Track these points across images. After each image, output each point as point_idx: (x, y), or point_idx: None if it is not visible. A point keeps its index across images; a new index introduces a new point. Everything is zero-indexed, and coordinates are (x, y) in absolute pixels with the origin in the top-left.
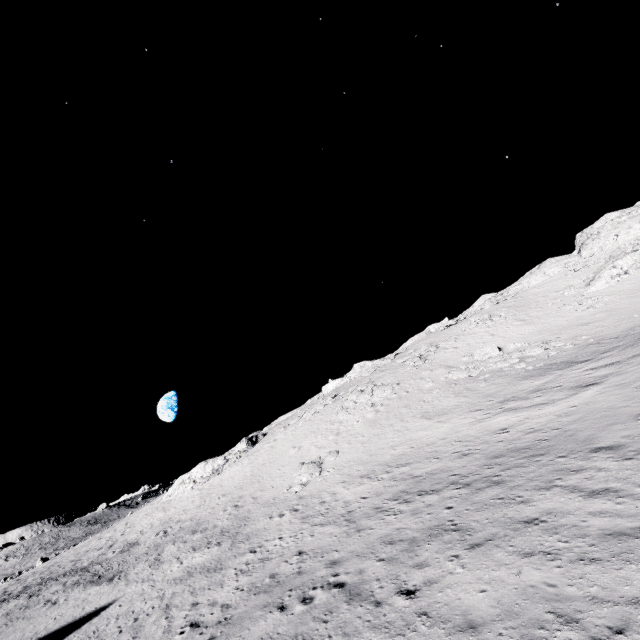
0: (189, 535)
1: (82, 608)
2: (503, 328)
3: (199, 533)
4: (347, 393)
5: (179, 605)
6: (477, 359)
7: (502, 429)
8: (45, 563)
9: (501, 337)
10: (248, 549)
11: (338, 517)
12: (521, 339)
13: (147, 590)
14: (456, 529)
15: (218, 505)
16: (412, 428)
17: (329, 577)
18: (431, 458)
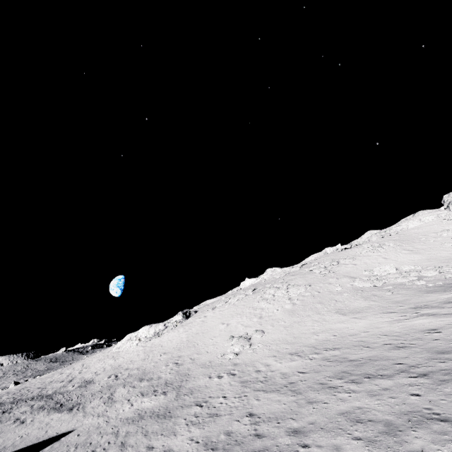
0: (137, 381)
1: (45, 431)
2: (394, 254)
3: (146, 381)
4: (265, 288)
5: (134, 445)
6: (377, 274)
7: (431, 329)
8: (17, 386)
9: (394, 260)
10: (194, 402)
11: (280, 386)
12: (412, 263)
13: (102, 425)
14: (443, 419)
15: (160, 360)
16: (329, 320)
17: (297, 447)
18: (361, 346)
